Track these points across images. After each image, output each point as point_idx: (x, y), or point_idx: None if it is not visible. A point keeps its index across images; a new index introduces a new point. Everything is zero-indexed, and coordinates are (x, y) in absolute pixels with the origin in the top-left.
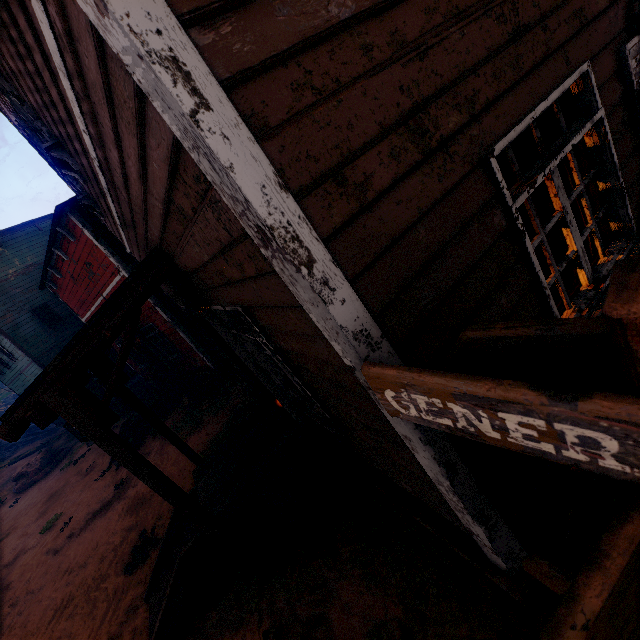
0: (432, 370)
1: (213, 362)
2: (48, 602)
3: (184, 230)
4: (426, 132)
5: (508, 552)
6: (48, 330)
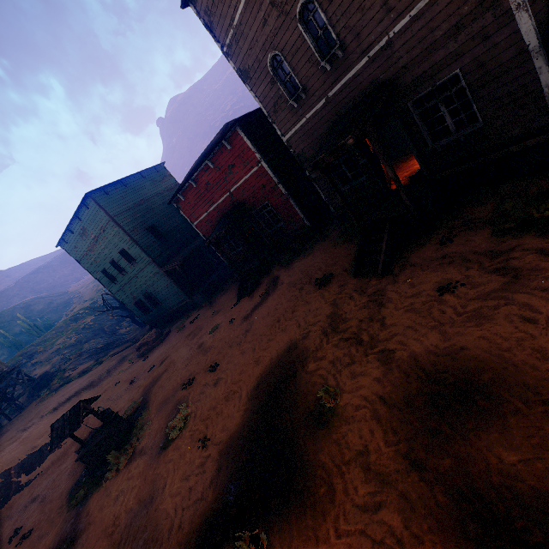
0: None
1: (309, 221)
2: (265, 324)
3: (447, 41)
4: None
5: None
6: (157, 242)
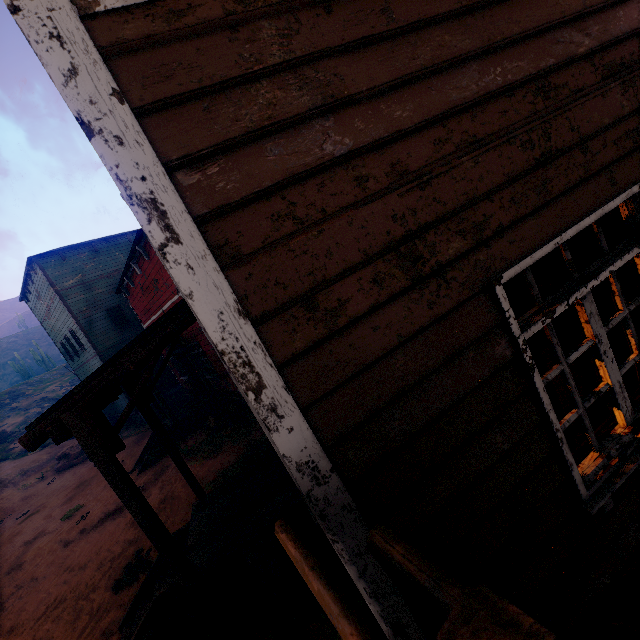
0: (321, 573)
1: None
2: (45, 595)
3: None
4: (419, 258)
5: None
6: (116, 329)
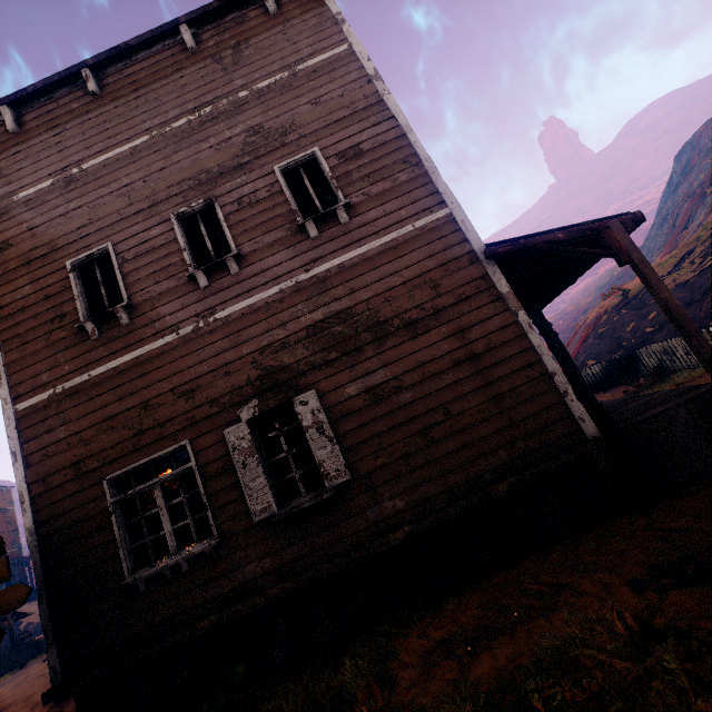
0: None
1: None
2: None
3: None
4: (81, 468)
5: (54, 666)
6: None
